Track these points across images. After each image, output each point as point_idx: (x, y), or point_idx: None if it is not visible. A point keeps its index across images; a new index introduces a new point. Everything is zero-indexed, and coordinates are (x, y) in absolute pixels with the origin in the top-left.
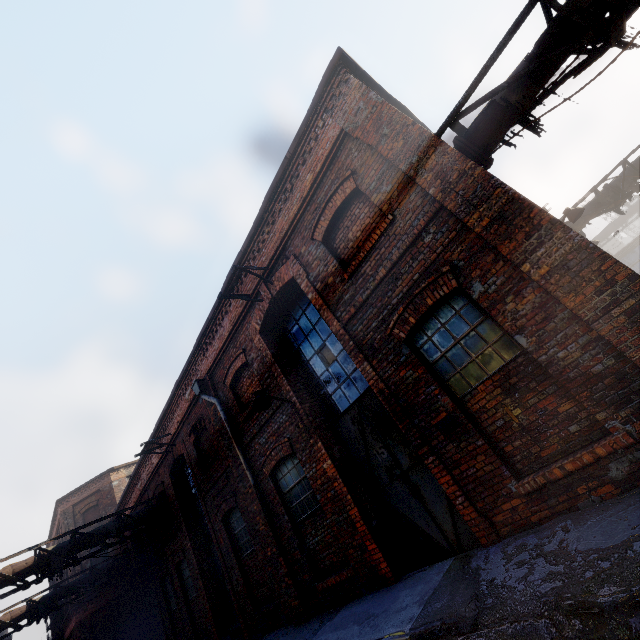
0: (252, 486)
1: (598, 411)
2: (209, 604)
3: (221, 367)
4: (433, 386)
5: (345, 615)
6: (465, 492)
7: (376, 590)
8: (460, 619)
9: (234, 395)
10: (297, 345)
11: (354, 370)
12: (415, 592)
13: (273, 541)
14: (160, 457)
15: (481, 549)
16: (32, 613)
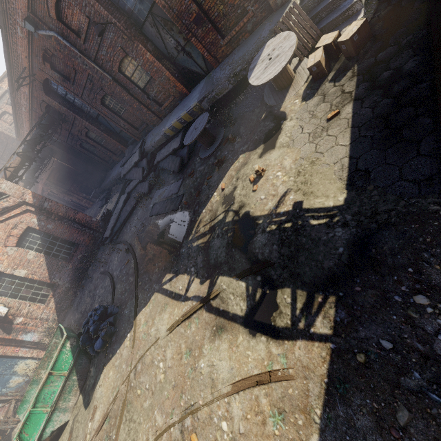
0: (112, 80)
1: (245, 3)
2: (114, 140)
3: (38, 3)
4: None
5: (176, 111)
6: (207, 50)
7: (183, 99)
8: (209, 91)
9: (64, 25)
10: None
11: None
12: (196, 92)
13: (135, 101)
14: (29, 86)
15: (214, 70)
16: (28, 183)
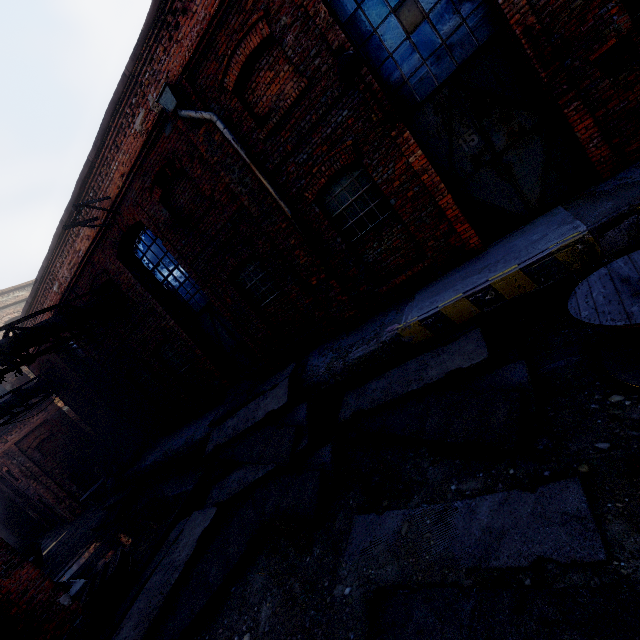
0: (290, 217)
1: None
2: (214, 365)
3: (211, 58)
4: (612, 3)
5: (432, 290)
6: (603, 133)
7: (456, 267)
8: None
9: (242, 104)
10: (356, 4)
11: (456, 30)
12: (540, 231)
13: (321, 268)
14: (93, 238)
15: (600, 184)
16: None
